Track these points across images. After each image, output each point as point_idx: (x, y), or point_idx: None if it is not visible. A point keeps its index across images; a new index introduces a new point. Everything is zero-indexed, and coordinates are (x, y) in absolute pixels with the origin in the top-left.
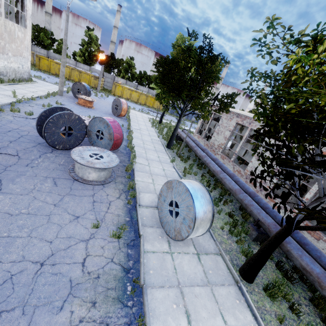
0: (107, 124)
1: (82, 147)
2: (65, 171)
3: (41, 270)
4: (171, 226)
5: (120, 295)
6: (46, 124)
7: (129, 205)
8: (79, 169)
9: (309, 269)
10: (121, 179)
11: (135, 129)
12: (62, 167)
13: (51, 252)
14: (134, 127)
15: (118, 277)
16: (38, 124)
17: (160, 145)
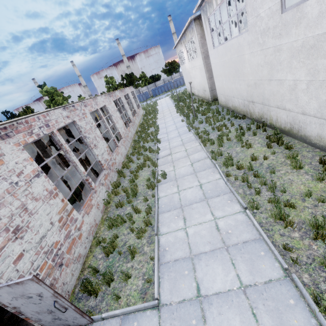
0: None
1: None
2: None
3: None
4: None
5: None
6: None
7: None
8: None
9: None
10: None
11: None
12: None
13: None
14: None
15: None
16: None
17: None
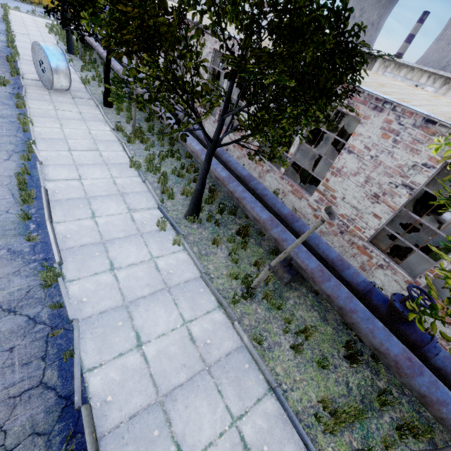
0: None
1: None
2: None
3: None
4: (47, 82)
5: (10, 99)
6: None
7: (13, 77)
8: None
9: (139, 92)
10: (4, 66)
11: (21, 34)
12: None
13: None
14: (18, 31)
15: (7, 95)
16: None
17: None
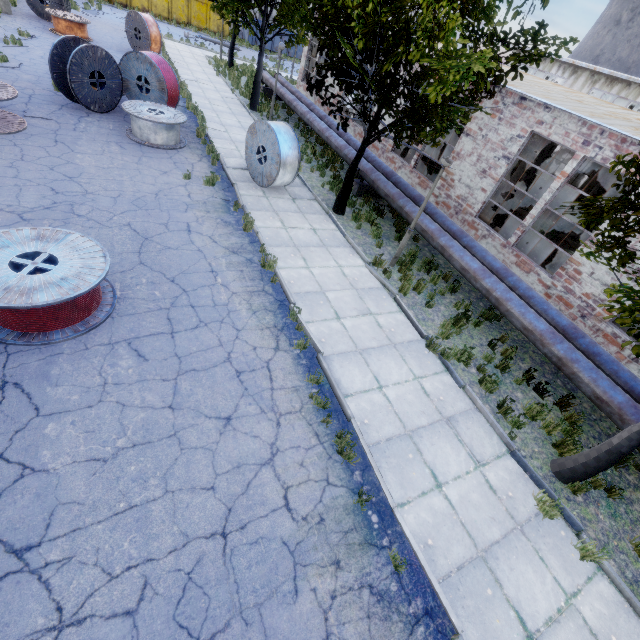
0: (150, 63)
1: (131, 102)
2: (124, 137)
3: (158, 197)
4: (263, 176)
5: (227, 211)
6: (70, 68)
7: (214, 167)
8: (141, 130)
9: (389, 193)
10: (196, 145)
11: (189, 81)
12: (117, 133)
13: (158, 190)
14: (184, 76)
15: (222, 204)
16: (53, 70)
17: (239, 106)
